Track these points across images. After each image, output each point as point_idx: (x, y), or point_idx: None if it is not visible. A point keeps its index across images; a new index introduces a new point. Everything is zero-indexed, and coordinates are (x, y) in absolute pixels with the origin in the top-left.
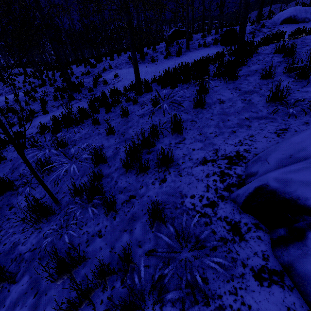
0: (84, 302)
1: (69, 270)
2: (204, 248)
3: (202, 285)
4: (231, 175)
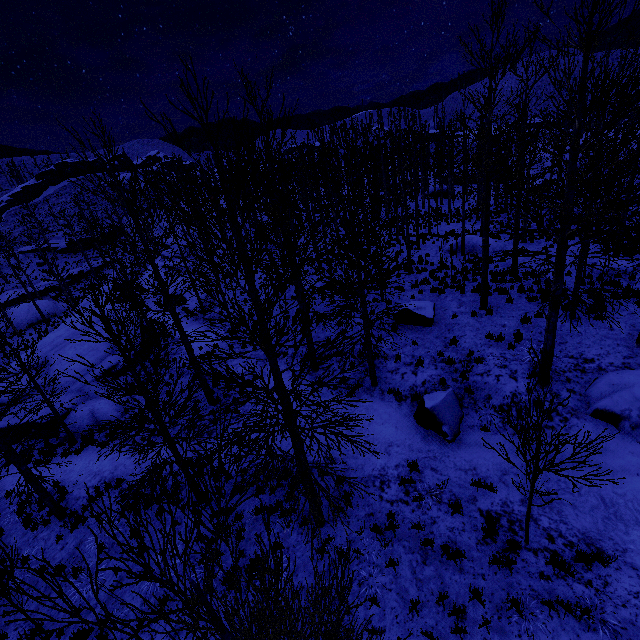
0: None
1: None
2: None
3: None
4: None
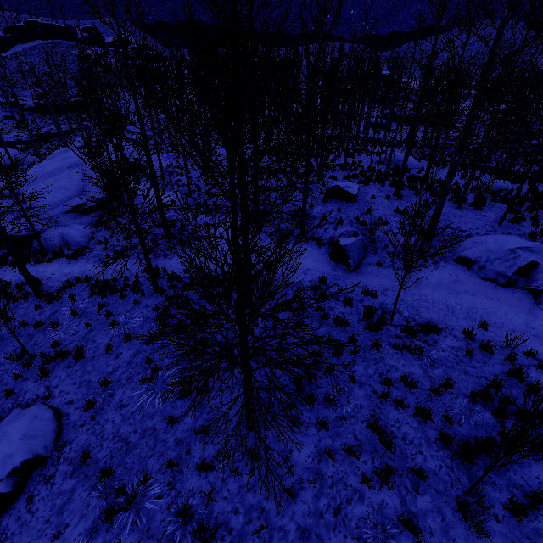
0: None
1: None
2: None
3: None
4: (36, 402)
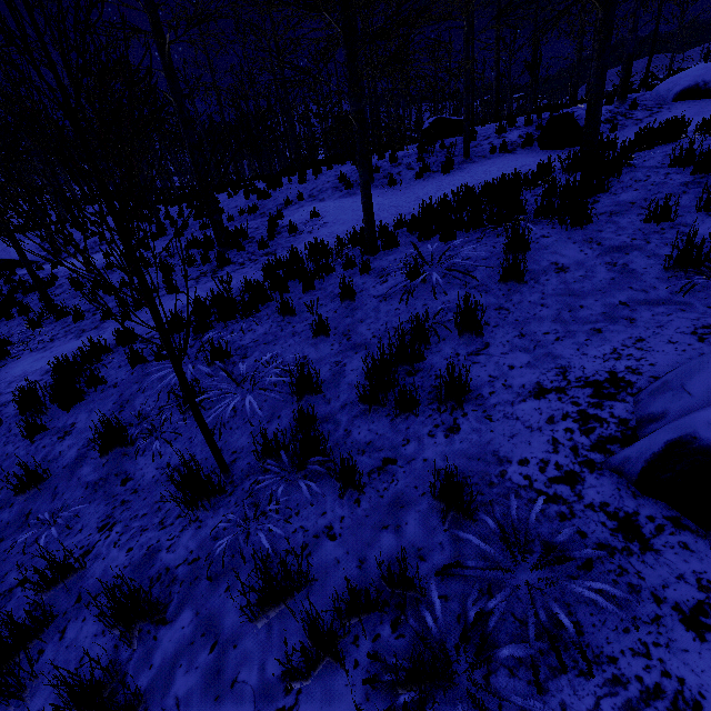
0: (321, 661)
1: (281, 600)
2: (567, 561)
3: (574, 632)
4: (604, 420)
